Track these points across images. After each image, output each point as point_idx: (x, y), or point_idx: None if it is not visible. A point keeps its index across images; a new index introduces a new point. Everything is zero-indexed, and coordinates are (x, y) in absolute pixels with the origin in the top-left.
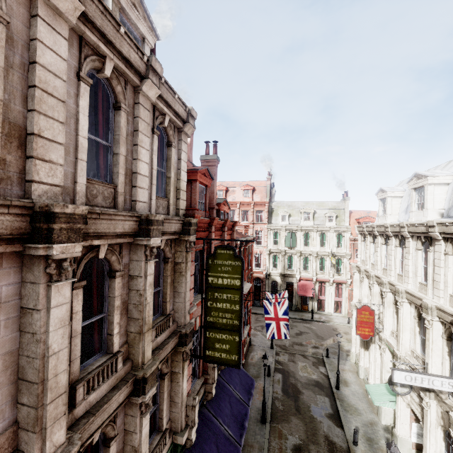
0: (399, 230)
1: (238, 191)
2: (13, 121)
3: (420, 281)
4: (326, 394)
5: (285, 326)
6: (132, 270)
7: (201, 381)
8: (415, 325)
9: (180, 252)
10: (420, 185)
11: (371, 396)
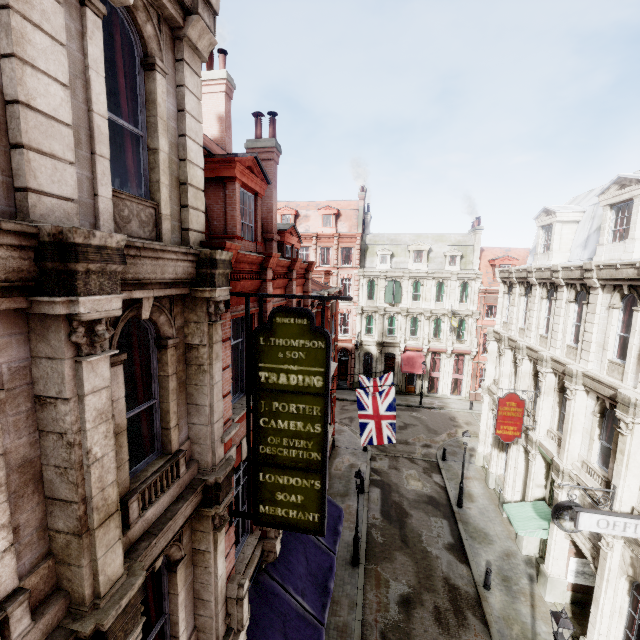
0: (580, 275)
1: (313, 217)
2: None
3: (611, 358)
4: (444, 515)
5: (390, 427)
6: (39, 383)
7: (255, 539)
8: (594, 426)
9: (195, 323)
10: (625, 199)
11: (512, 521)
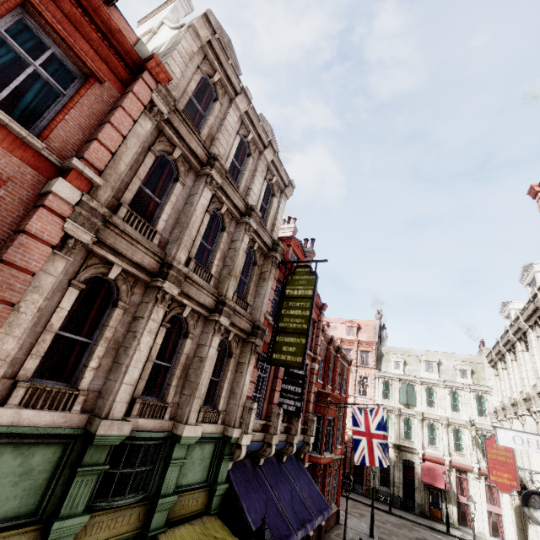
0: (517, 325)
1: (340, 328)
2: (212, 132)
3: None
4: None
5: (380, 447)
6: (234, 237)
7: (262, 420)
8: None
9: (266, 264)
10: (531, 277)
11: None
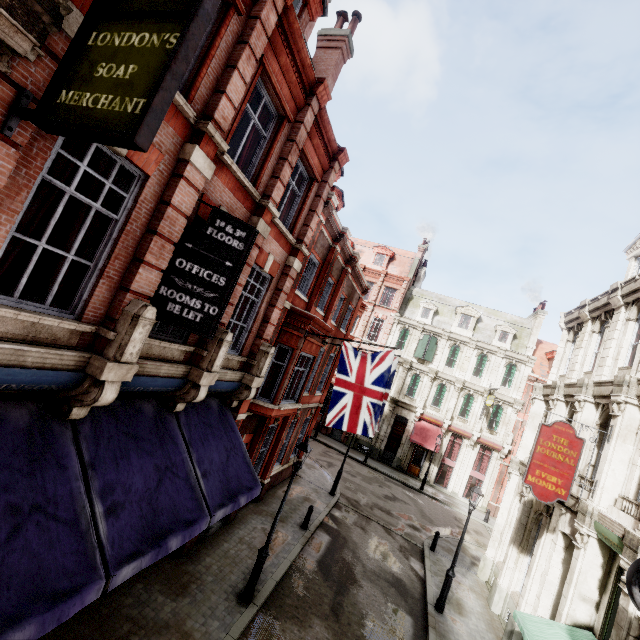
0: None
1: (367, 253)
2: None
3: None
4: (410, 610)
5: (371, 410)
6: None
7: (74, 322)
8: None
9: None
10: None
11: (527, 638)
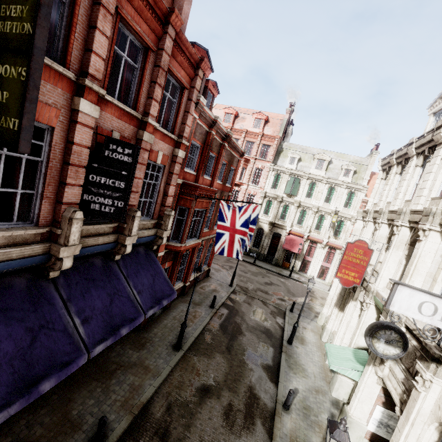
0: None
1: (248, 119)
2: None
3: None
4: (273, 344)
5: (241, 242)
6: None
7: (34, 229)
8: (441, 266)
9: None
10: None
11: (328, 356)
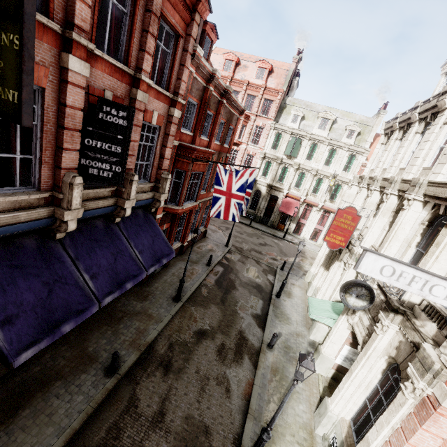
0: None
1: (251, 68)
2: None
3: None
4: (263, 298)
5: (236, 206)
6: None
7: (37, 194)
8: (417, 234)
9: None
10: None
11: (310, 308)
